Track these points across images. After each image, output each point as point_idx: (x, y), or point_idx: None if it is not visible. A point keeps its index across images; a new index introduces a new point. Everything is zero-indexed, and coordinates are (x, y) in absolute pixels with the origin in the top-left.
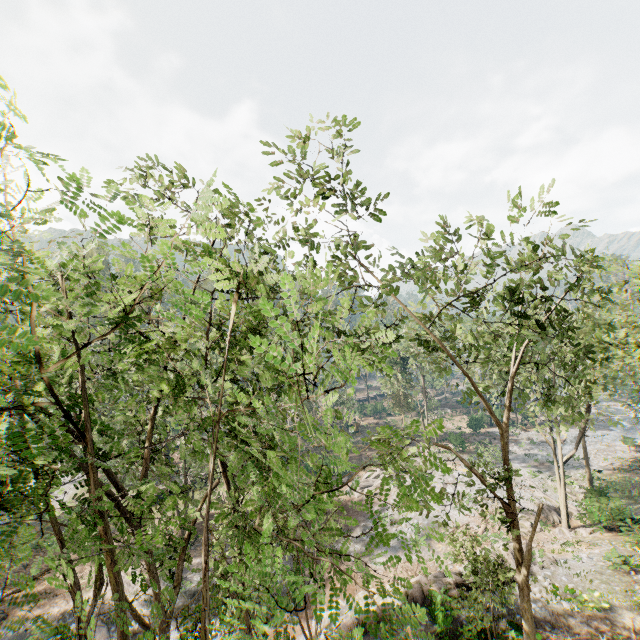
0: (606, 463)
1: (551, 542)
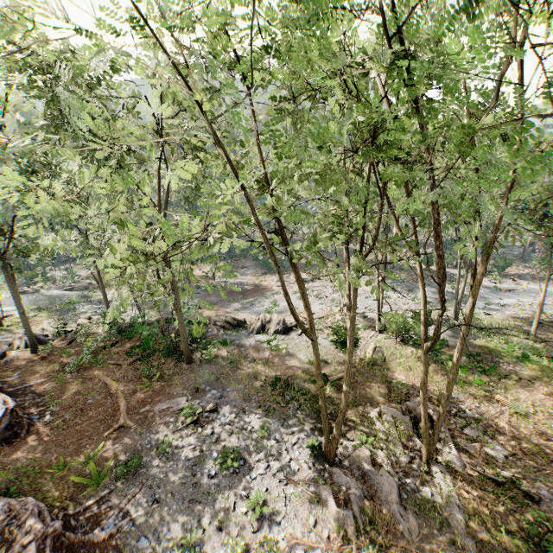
0: (515, 313)
1: None
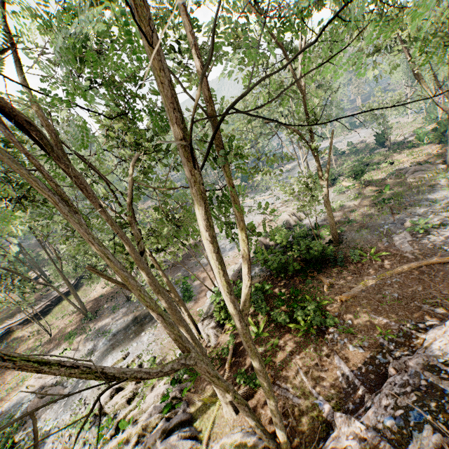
0: (313, 169)
1: None
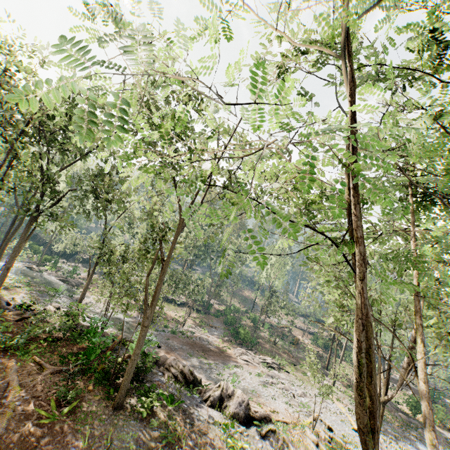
0: None
1: None
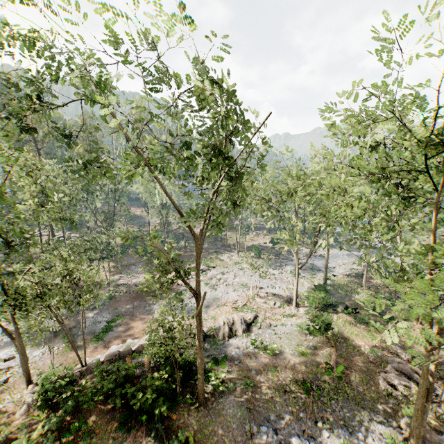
0: (343, 271)
1: (279, 314)
